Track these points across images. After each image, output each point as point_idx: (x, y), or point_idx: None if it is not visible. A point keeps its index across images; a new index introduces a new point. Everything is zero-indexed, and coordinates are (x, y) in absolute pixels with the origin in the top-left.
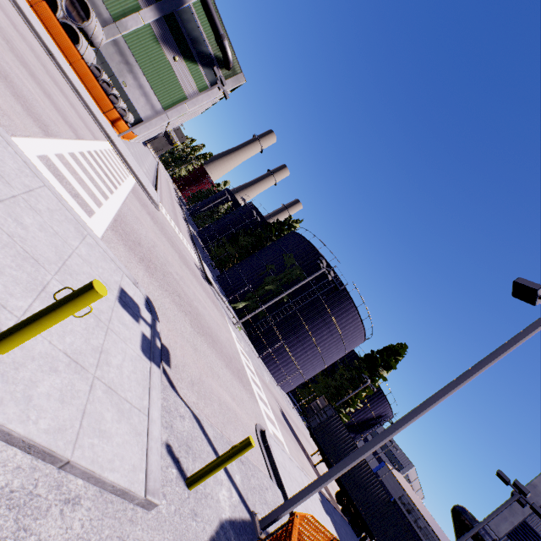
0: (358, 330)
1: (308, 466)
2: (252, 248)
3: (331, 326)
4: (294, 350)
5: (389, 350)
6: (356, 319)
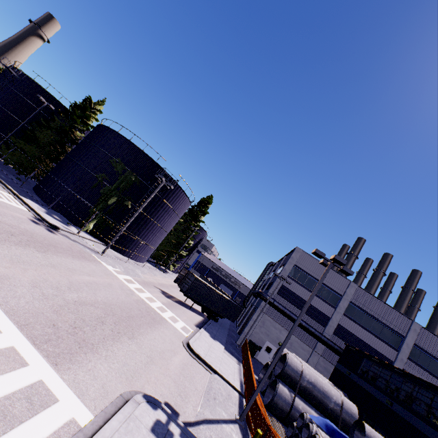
0: (187, 205)
1: (190, 313)
2: (59, 144)
3: (170, 211)
4: (147, 238)
5: (202, 202)
6: (185, 199)
